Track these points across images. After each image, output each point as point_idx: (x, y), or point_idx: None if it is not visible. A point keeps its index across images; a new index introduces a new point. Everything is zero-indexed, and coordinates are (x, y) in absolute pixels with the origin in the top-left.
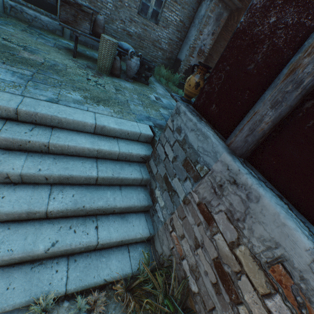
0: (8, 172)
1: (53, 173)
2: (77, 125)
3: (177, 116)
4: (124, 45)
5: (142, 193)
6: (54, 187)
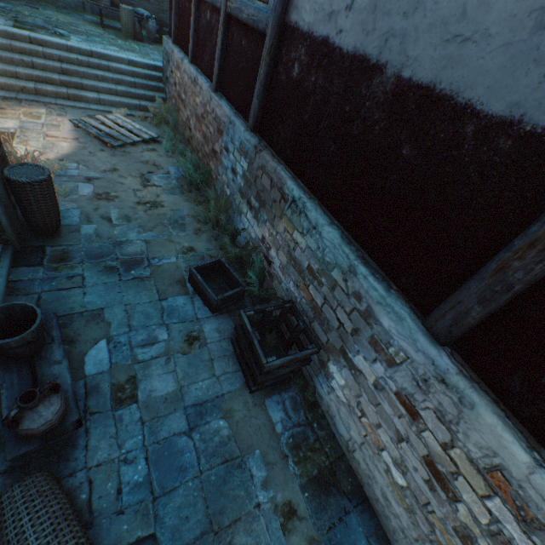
0: (98, 74)
1: (115, 77)
2: (119, 60)
3: (164, 43)
4: (140, 11)
5: (161, 95)
6: (117, 85)
